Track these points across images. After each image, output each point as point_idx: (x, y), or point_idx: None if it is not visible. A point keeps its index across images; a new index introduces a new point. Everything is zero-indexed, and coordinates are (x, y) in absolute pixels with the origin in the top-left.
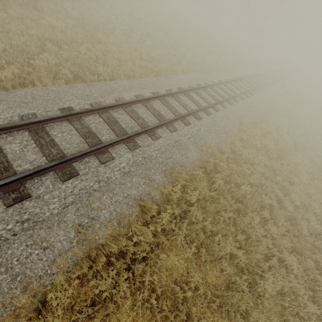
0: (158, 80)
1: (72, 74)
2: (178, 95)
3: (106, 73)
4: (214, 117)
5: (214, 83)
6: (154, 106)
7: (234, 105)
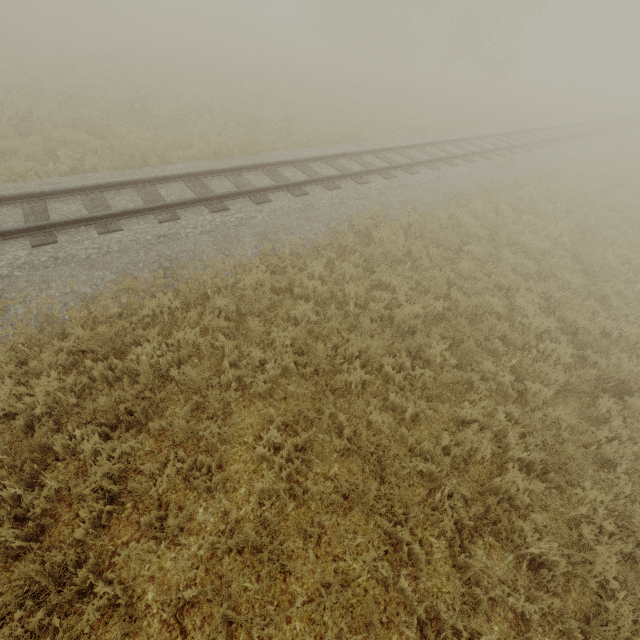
0: None
1: None
2: None
3: None
4: None
5: (42, 189)
6: None
7: (54, 247)
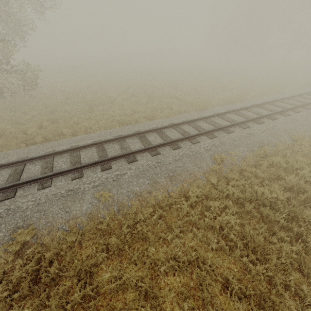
0: (121, 128)
1: (42, 139)
2: (128, 139)
3: (69, 133)
4: (162, 158)
5: (194, 118)
6: (82, 154)
7: (217, 138)
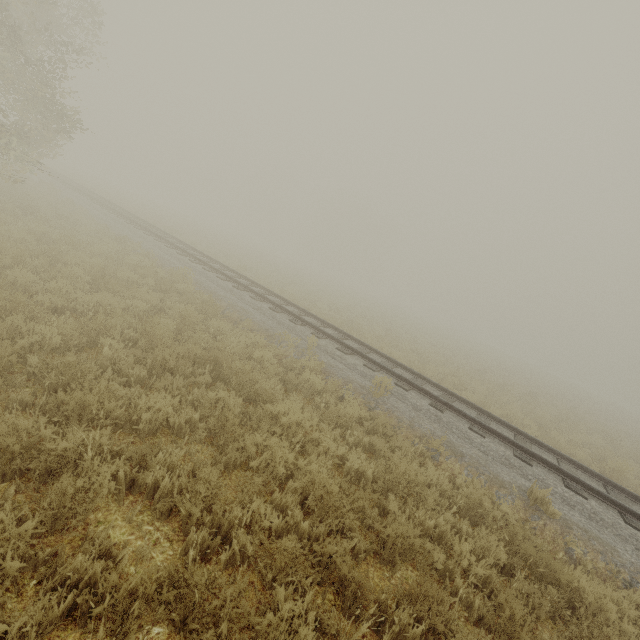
0: None
1: None
2: None
3: None
4: None
5: None
6: None
7: None
